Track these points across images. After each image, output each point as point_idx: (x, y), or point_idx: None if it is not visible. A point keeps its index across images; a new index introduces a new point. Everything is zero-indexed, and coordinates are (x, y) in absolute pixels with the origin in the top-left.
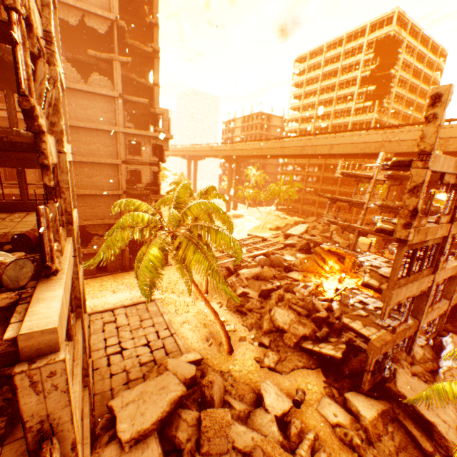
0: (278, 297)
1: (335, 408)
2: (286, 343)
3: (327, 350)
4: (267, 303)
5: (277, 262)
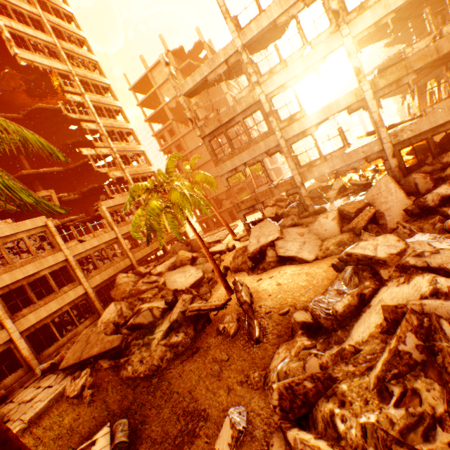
0: (276, 201)
1: None
2: None
3: None
4: None
5: None
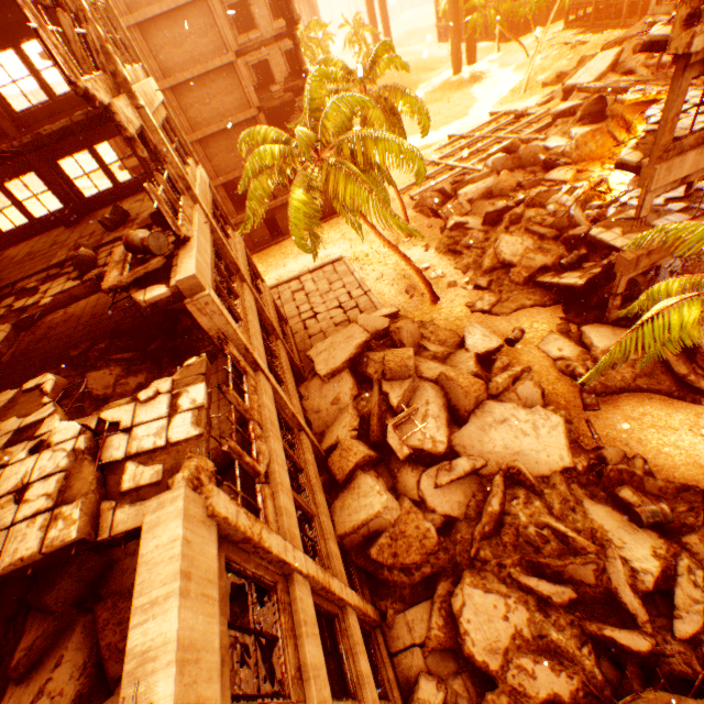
0: (508, 220)
1: (562, 343)
2: (513, 281)
3: (568, 280)
4: (494, 232)
5: (529, 158)
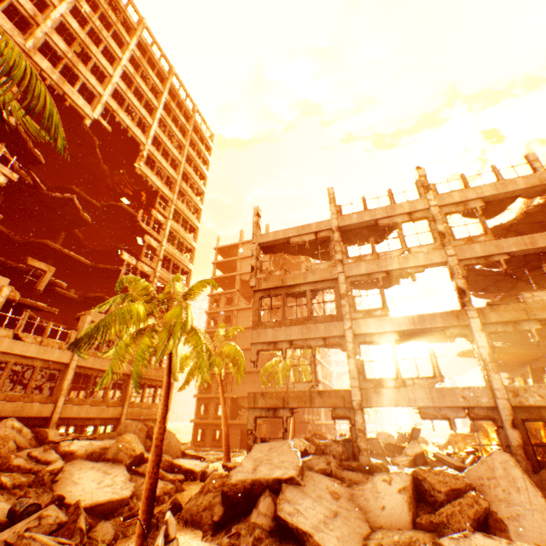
0: (313, 435)
1: None
2: None
3: None
4: None
5: None
